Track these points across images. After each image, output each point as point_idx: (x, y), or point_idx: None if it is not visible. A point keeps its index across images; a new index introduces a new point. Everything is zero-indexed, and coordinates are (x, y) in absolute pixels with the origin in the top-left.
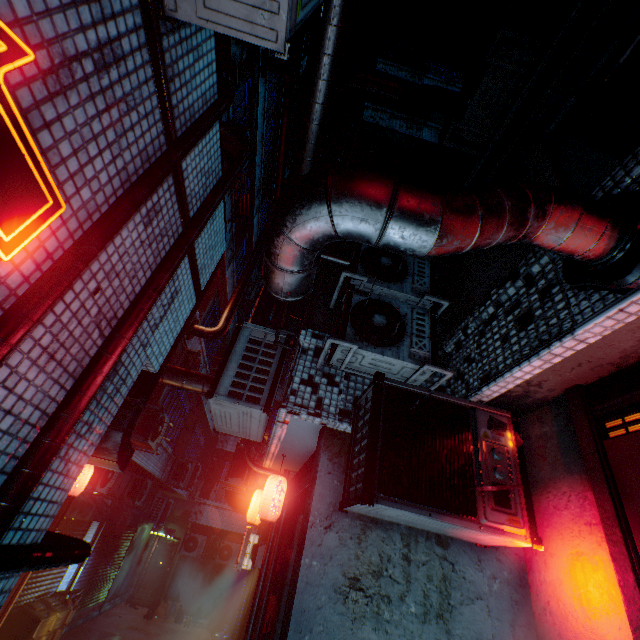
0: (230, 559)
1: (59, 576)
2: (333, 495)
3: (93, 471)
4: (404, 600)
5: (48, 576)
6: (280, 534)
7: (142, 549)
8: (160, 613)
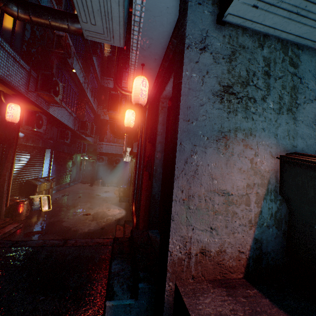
0: (120, 164)
1: (40, 172)
2: (205, 24)
3: (28, 120)
4: (265, 101)
5: (33, 171)
6: (146, 125)
7: (79, 165)
8: (96, 184)
